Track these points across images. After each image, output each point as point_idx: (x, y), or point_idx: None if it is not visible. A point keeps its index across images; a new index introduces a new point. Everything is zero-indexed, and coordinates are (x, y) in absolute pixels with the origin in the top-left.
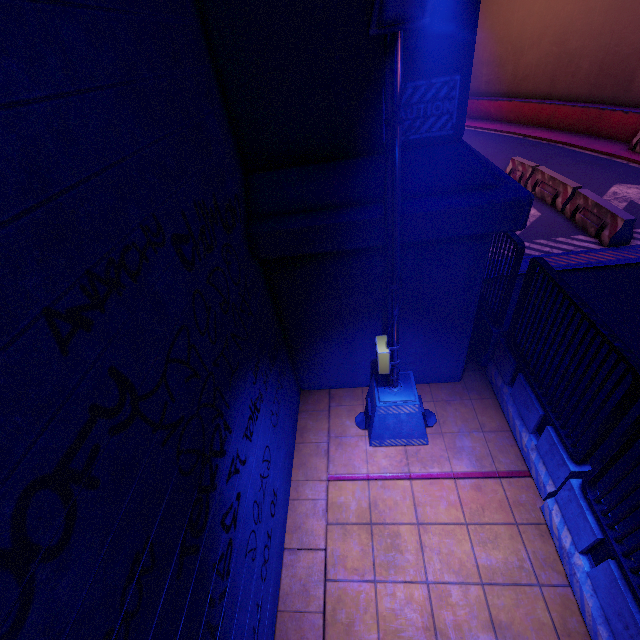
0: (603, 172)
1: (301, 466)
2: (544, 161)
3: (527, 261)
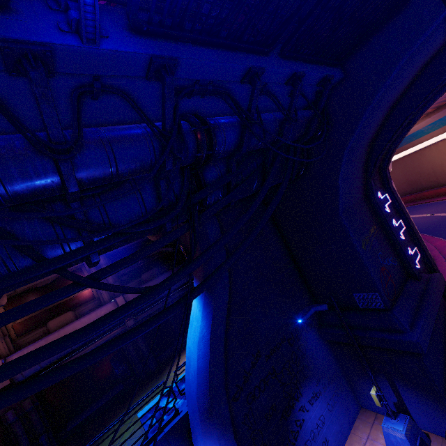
0: None
1: (349, 444)
2: None
3: None
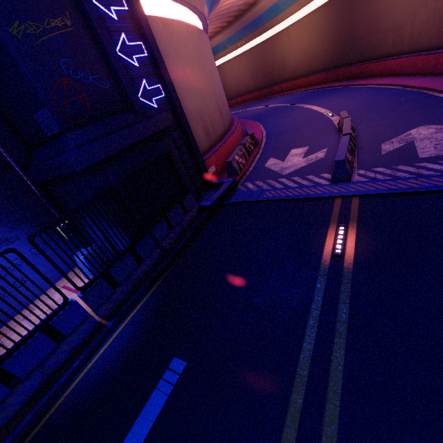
0: (426, 114)
1: (62, 280)
2: (389, 109)
3: (265, 192)
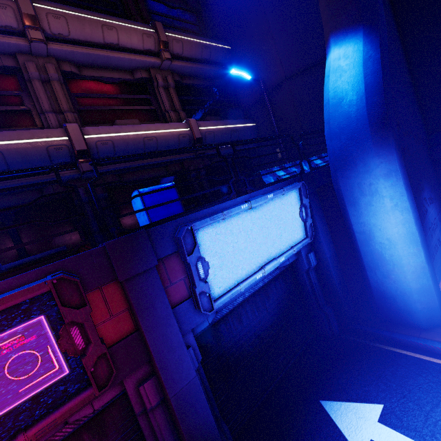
0: None
1: None
2: None
3: None
